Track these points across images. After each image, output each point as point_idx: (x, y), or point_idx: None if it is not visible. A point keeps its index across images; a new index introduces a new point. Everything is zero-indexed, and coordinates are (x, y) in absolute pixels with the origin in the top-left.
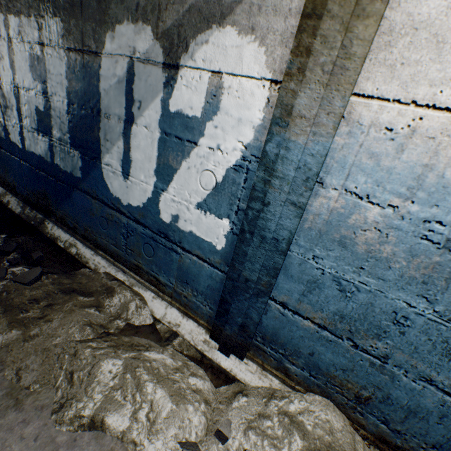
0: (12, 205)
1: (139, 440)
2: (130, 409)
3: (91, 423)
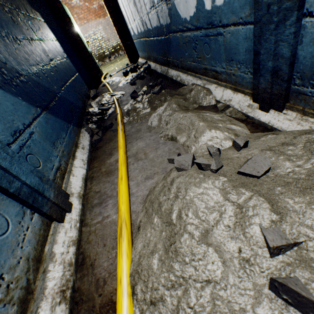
0: (158, 70)
1: (190, 145)
2: (186, 133)
3: (171, 138)
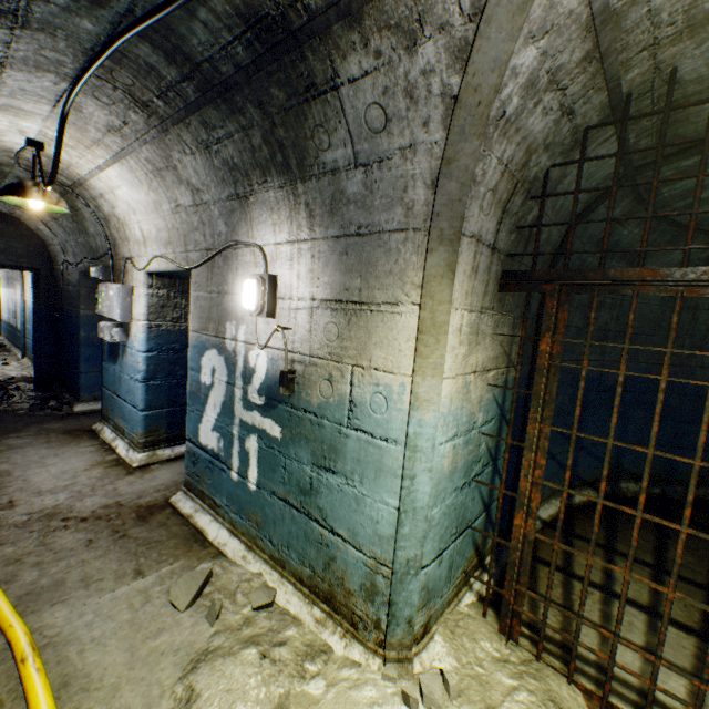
0: (8, 346)
1: None
2: None
3: None
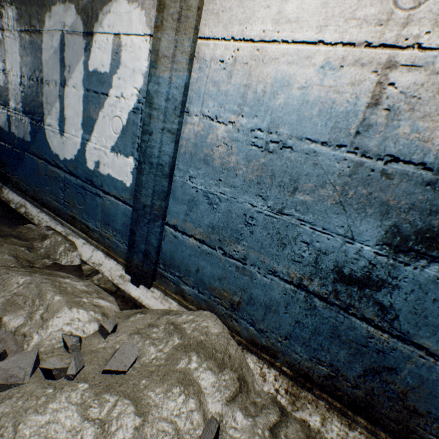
0: None
1: (30, 333)
2: (28, 310)
3: None
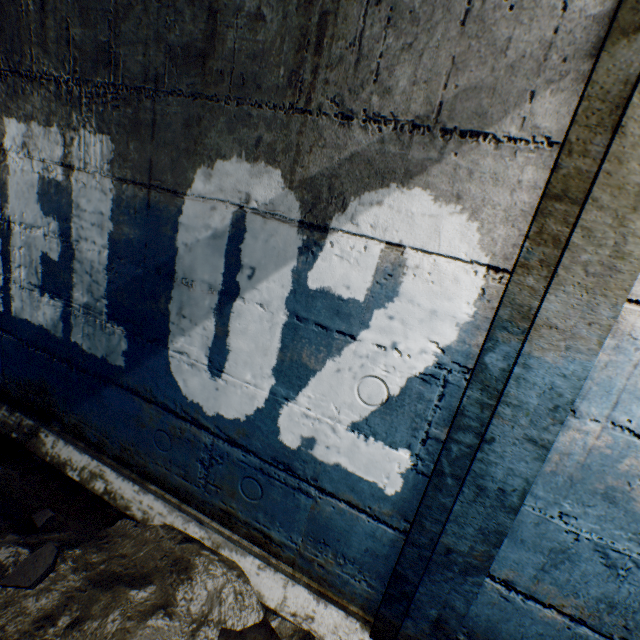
0: None
1: None
2: None
3: None
